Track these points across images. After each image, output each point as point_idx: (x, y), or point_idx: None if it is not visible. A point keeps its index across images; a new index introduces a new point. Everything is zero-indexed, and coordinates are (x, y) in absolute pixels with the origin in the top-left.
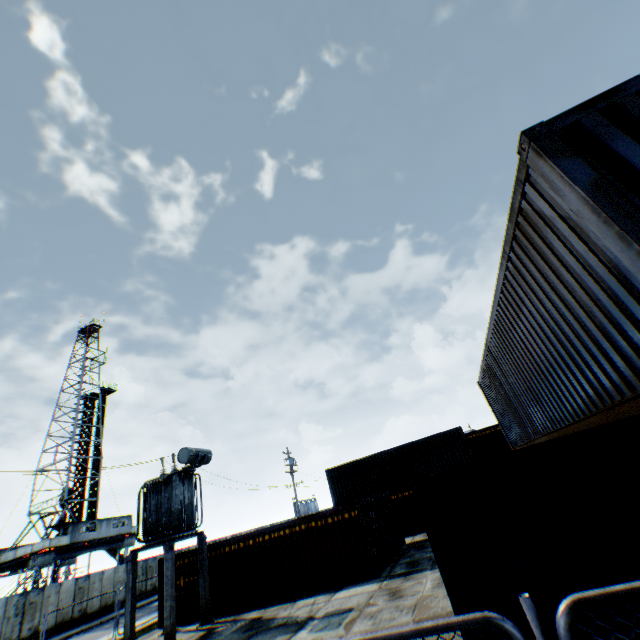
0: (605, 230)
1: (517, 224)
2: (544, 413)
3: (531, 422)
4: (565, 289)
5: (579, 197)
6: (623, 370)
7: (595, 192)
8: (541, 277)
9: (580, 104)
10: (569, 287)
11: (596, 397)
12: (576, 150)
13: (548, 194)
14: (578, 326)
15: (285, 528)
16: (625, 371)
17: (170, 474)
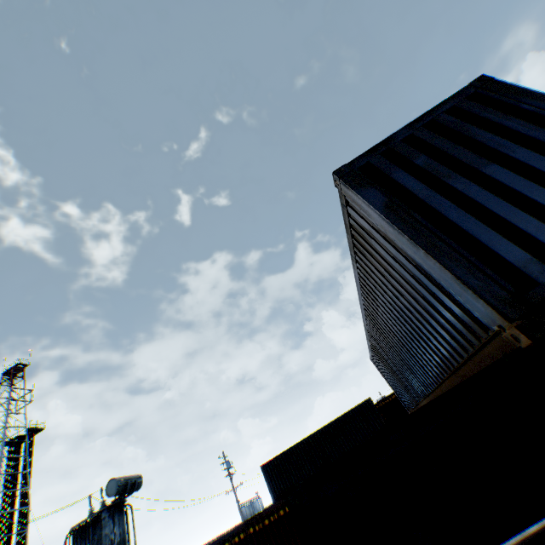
0: (401, 238)
1: (353, 235)
2: (418, 380)
3: (413, 388)
4: (396, 282)
5: (379, 216)
6: (450, 341)
7: (388, 211)
8: (379, 273)
9: (368, 150)
10: (398, 280)
11: (443, 364)
12: (371, 182)
13: (363, 213)
14: (413, 309)
15: (224, 541)
16: (452, 342)
17: (99, 511)
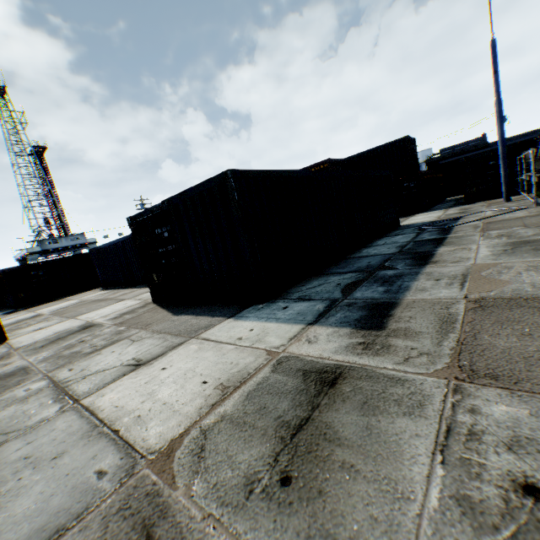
0: None
1: None
2: None
3: None
4: None
5: None
6: None
7: None
8: None
9: None
10: None
11: None
12: None
13: None
14: None
15: None
16: None
17: None
